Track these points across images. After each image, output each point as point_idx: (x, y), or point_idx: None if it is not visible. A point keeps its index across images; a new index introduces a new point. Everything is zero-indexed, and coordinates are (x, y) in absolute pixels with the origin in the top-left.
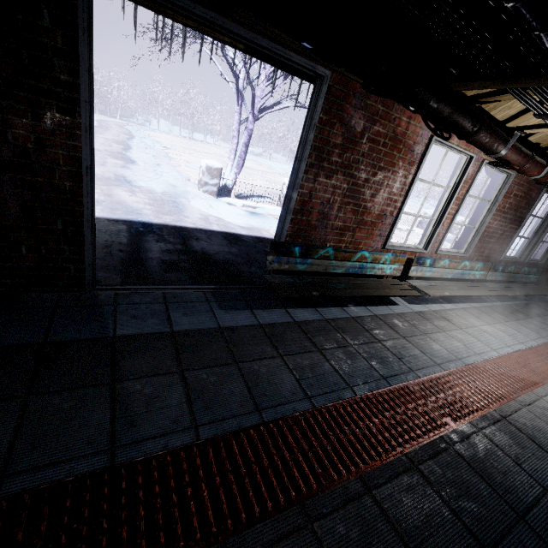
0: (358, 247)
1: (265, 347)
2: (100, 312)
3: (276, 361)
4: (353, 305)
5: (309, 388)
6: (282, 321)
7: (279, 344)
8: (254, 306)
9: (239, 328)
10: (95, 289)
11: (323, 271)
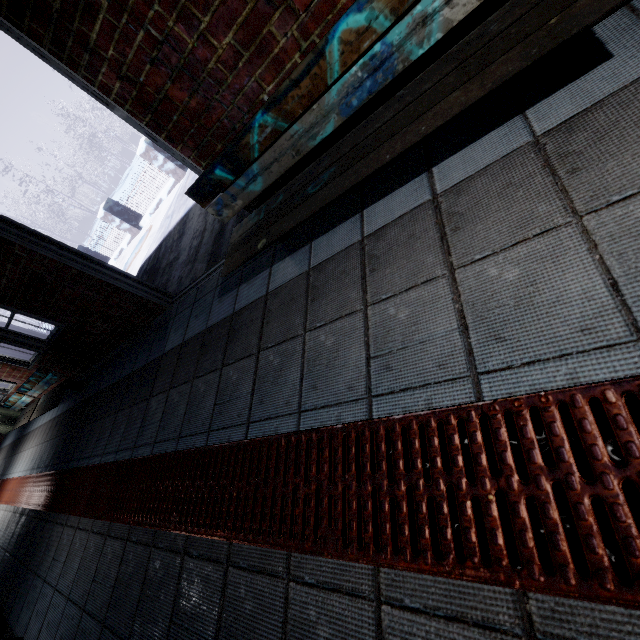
0: (341, 11)
1: (218, 354)
2: (167, 328)
3: (214, 376)
4: (395, 185)
5: (216, 418)
6: (254, 299)
7: (230, 347)
8: (245, 277)
9: (216, 326)
10: (173, 303)
11: (296, 159)
